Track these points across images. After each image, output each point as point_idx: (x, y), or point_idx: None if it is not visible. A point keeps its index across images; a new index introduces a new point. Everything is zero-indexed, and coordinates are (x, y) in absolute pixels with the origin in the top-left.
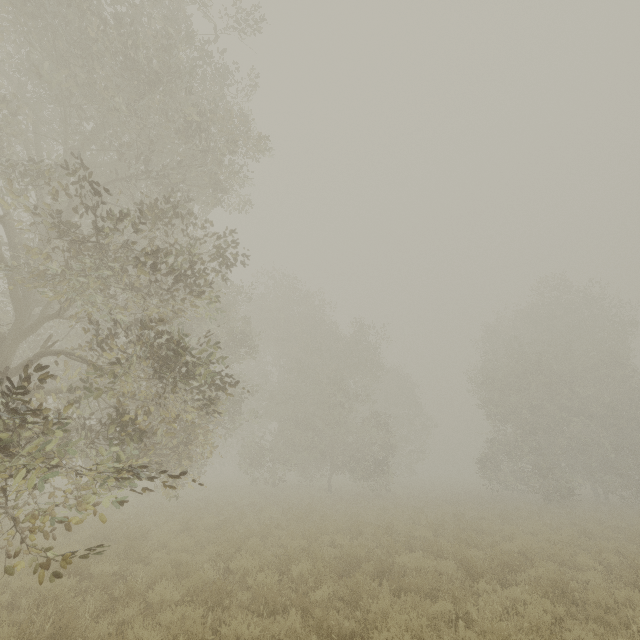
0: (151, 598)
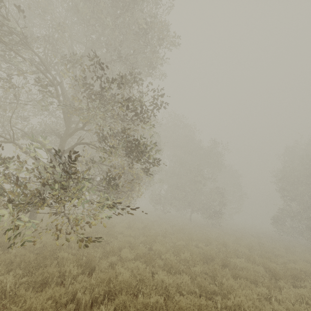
0: (121, 255)
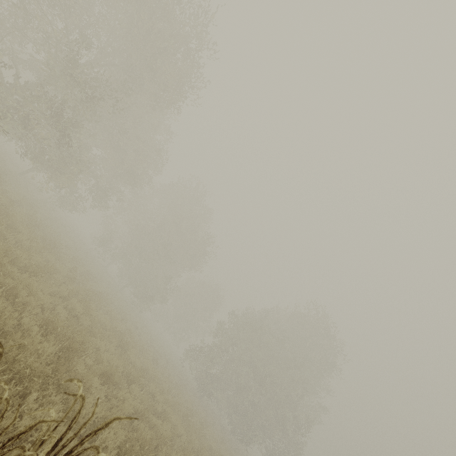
0: None
